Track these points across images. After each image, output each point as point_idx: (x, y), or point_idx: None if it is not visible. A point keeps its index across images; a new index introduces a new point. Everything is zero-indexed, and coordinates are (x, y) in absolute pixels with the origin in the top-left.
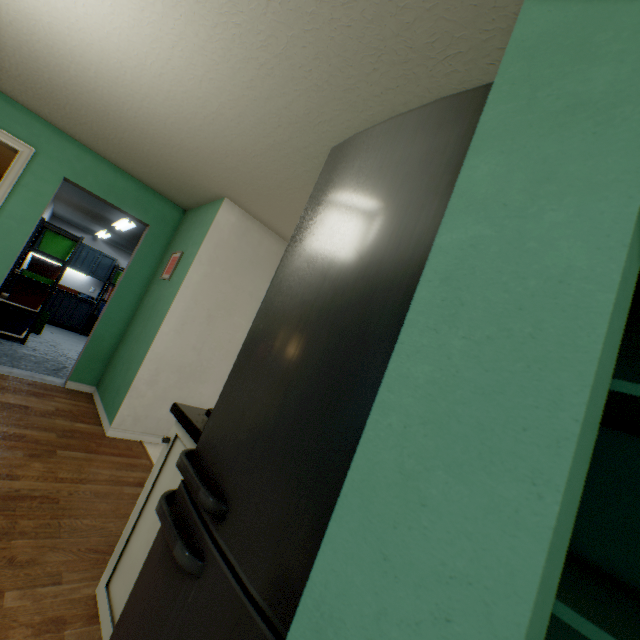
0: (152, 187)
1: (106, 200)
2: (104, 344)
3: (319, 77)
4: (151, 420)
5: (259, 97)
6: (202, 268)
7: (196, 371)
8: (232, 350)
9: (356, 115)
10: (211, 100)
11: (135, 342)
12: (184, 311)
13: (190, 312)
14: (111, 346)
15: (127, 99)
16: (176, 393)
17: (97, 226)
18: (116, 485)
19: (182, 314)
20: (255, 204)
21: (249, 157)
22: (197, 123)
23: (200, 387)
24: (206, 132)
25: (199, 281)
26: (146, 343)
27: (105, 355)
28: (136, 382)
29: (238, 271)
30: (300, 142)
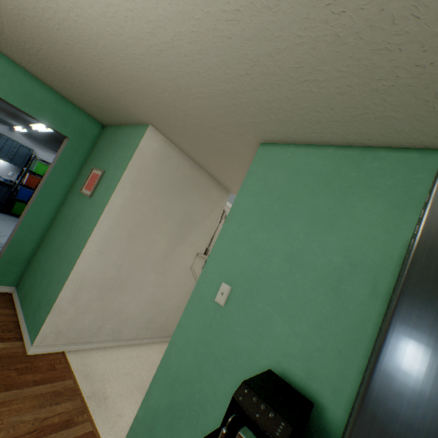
0: (71, 101)
1: (22, 110)
2: (23, 248)
3: (349, 24)
4: (73, 332)
5: (237, 35)
6: (125, 192)
7: (116, 283)
8: (148, 261)
9: (366, 82)
10: (166, 26)
11: (55, 254)
12: (106, 232)
13: (112, 233)
14: (30, 250)
15: (48, 4)
16: (97, 305)
17: (13, 121)
18: (40, 437)
19: (104, 235)
20: (180, 135)
21: (191, 97)
22: (138, 50)
23: (119, 296)
24: (147, 62)
25: (122, 204)
26: (68, 261)
27: (24, 258)
28: (58, 302)
29: (157, 193)
30: (265, 95)
